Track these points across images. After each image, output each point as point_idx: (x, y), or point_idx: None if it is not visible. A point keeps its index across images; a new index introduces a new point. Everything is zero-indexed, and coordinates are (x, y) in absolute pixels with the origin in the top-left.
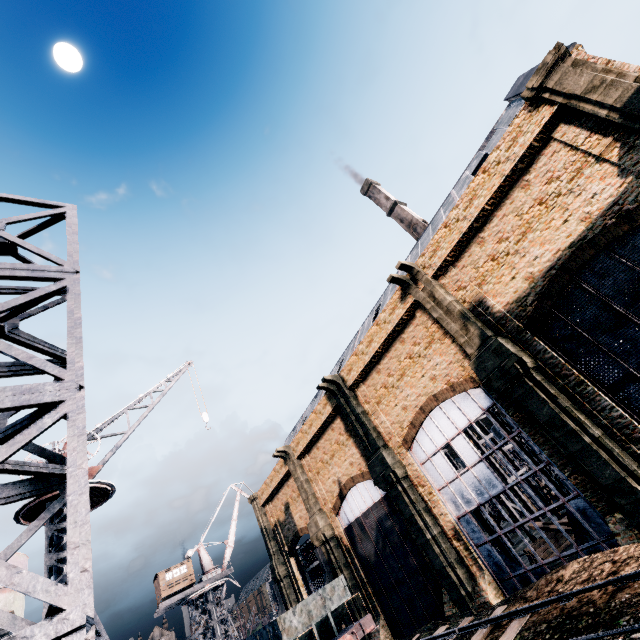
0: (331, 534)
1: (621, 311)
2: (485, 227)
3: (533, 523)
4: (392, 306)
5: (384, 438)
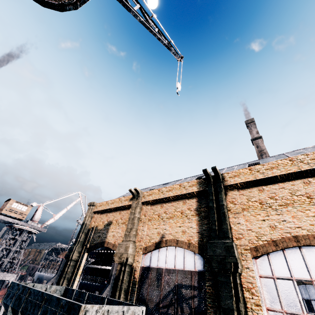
0: (131, 262)
1: None
2: None
3: None
4: None
5: (234, 234)
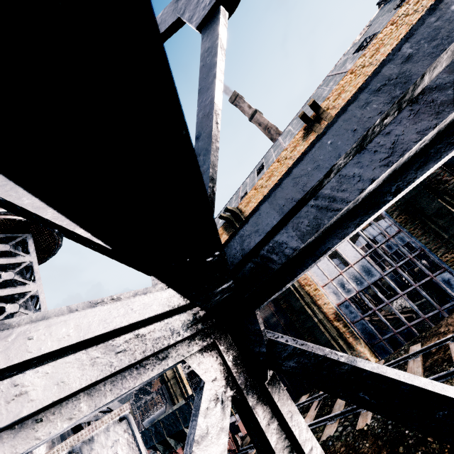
0: None
1: None
2: None
3: (404, 297)
4: (294, 144)
5: None
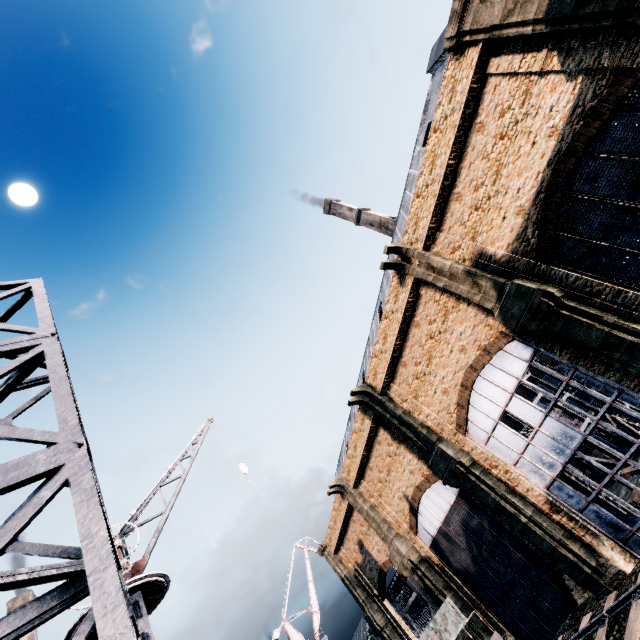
0: (418, 557)
1: (628, 205)
2: (456, 182)
3: (631, 462)
4: (394, 294)
5: (435, 431)
